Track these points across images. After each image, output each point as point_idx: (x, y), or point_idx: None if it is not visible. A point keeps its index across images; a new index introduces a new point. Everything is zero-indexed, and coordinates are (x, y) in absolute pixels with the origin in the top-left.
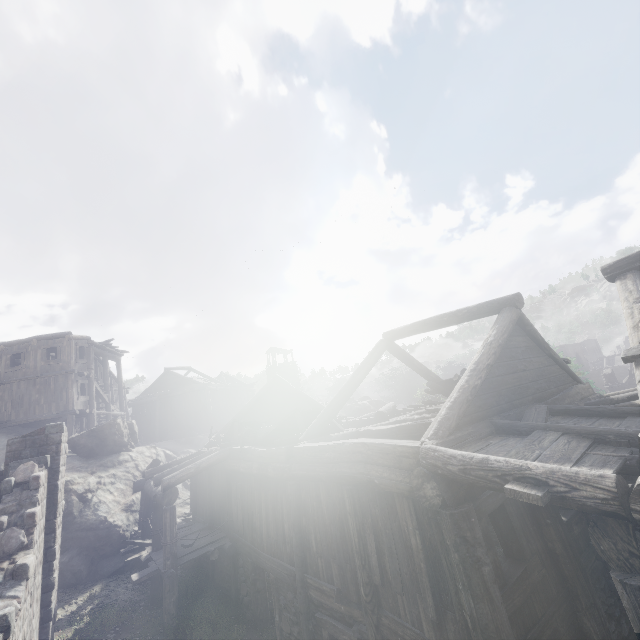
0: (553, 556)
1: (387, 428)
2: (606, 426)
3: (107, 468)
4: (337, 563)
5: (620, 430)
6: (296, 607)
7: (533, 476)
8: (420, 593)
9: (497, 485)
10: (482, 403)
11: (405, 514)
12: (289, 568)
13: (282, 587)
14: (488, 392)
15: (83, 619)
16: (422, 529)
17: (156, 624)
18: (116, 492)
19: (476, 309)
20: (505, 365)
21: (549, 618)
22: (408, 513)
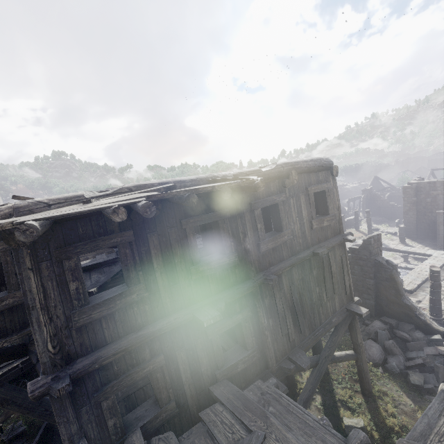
0: None
1: None
2: None
3: None
4: None
5: None
6: None
7: None
8: None
9: None
10: None
11: None
12: None
13: None
14: None
15: None
16: None
17: None
18: None
19: None
20: None
21: None
22: None
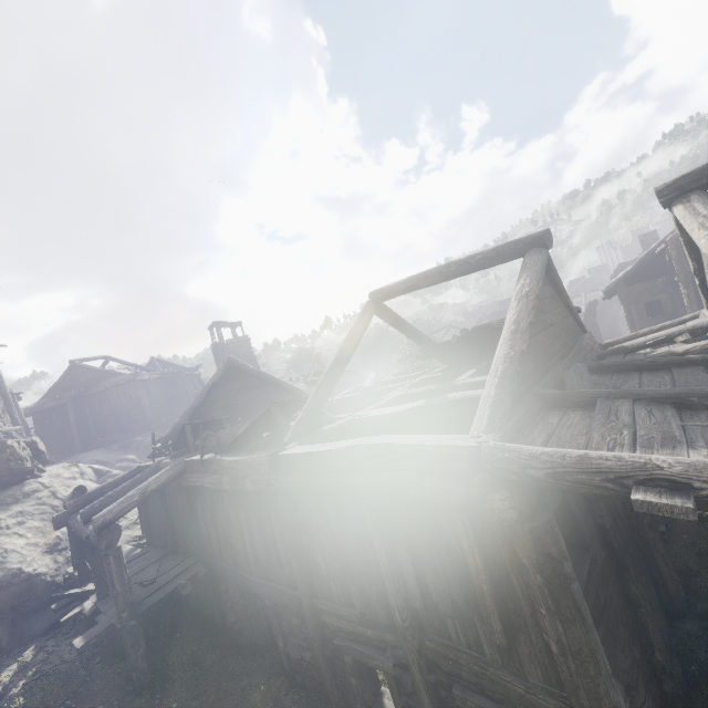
0: (603, 531)
1: (395, 412)
2: (660, 383)
3: (7, 506)
4: (358, 585)
5: (704, 390)
6: (306, 633)
7: (667, 477)
8: (479, 615)
9: (608, 492)
10: (525, 372)
11: (456, 529)
12: (291, 594)
13: (283, 612)
14: (528, 357)
15: (14, 703)
16: (482, 545)
17: (122, 683)
18: (29, 533)
19: (494, 253)
20: (538, 321)
21: (610, 601)
22: (461, 528)
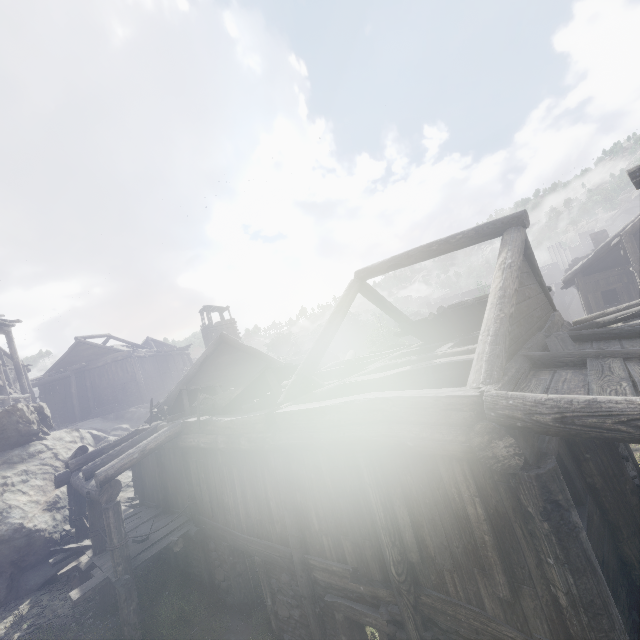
0: (593, 491)
1: (383, 376)
2: None
3: (13, 465)
4: (351, 540)
5: None
6: (295, 590)
7: None
8: (480, 568)
9: (621, 434)
10: (512, 335)
11: (455, 479)
12: (282, 550)
13: (273, 570)
14: (514, 322)
15: None
16: (483, 495)
17: (113, 638)
18: (32, 491)
19: (474, 233)
20: (519, 292)
21: (608, 560)
22: (462, 478)
